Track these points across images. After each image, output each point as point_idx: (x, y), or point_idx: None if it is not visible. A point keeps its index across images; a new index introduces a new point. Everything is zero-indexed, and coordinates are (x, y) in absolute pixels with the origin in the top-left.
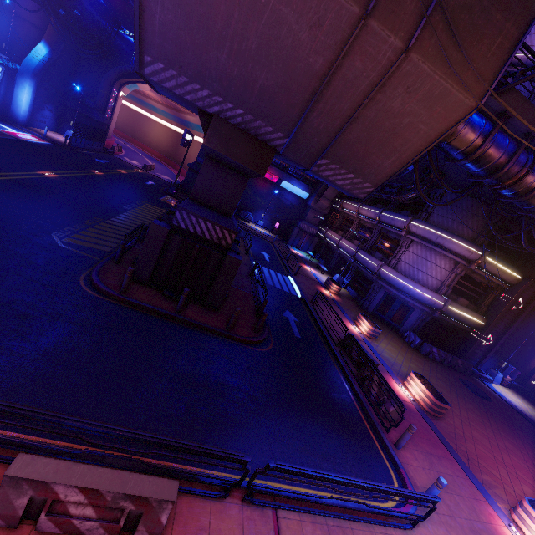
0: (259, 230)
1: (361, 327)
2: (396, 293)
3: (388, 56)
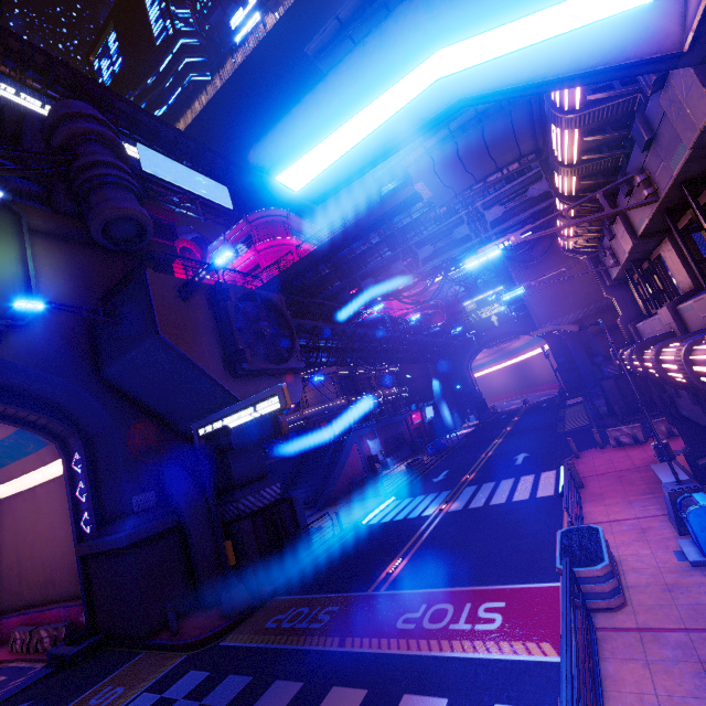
0: None
1: None
2: None
3: None
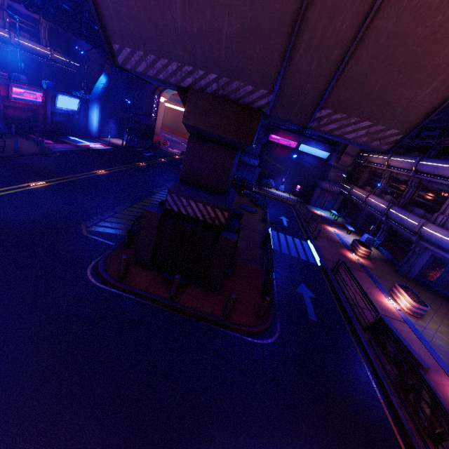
0: (280, 194)
1: (399, 301)
2: (448, 257)
3: None
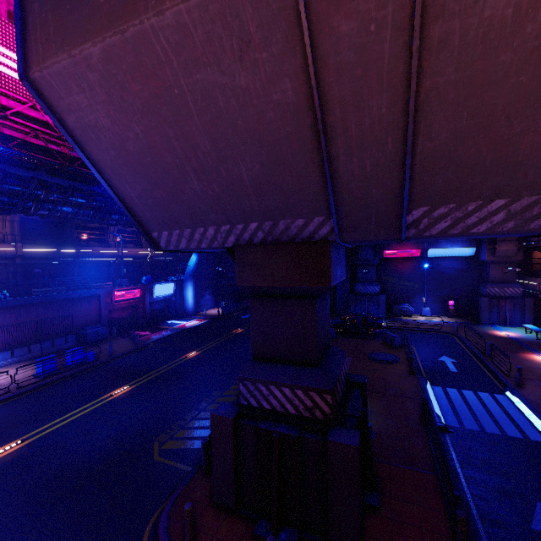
0: (427, 320)
1: None
2: None
3: None
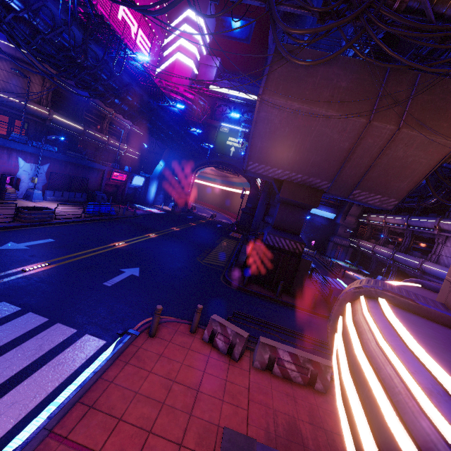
0: None
1: None
2: None
3: (387, 133)
